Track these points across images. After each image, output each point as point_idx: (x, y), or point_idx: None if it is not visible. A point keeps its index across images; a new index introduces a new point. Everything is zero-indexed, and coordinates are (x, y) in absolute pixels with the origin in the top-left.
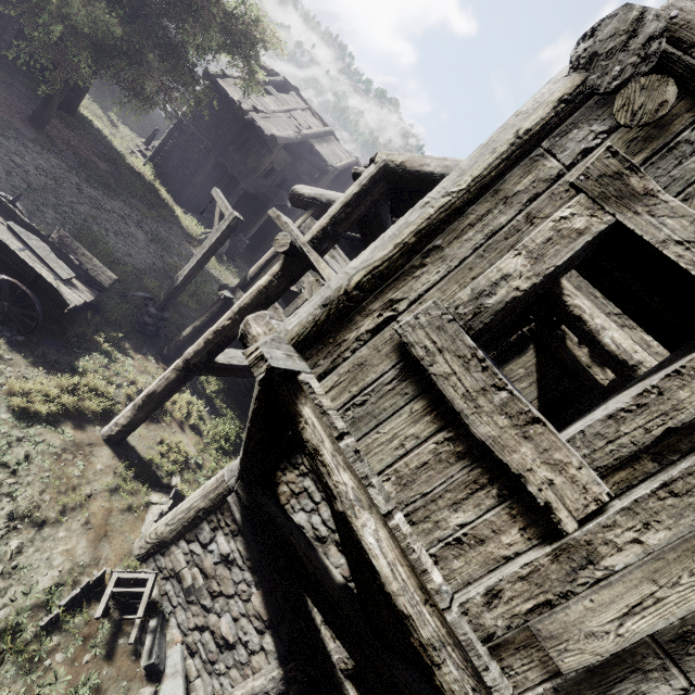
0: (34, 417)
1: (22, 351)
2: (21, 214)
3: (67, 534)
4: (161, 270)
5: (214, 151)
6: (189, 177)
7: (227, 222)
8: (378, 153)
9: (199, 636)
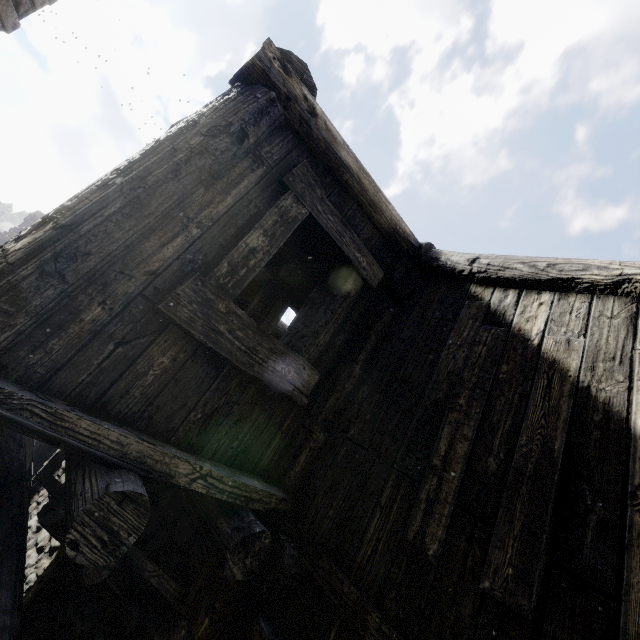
0: None
1: None
2: None
3: None
4: None
5: None
6: None
7: None
8: None
9: None
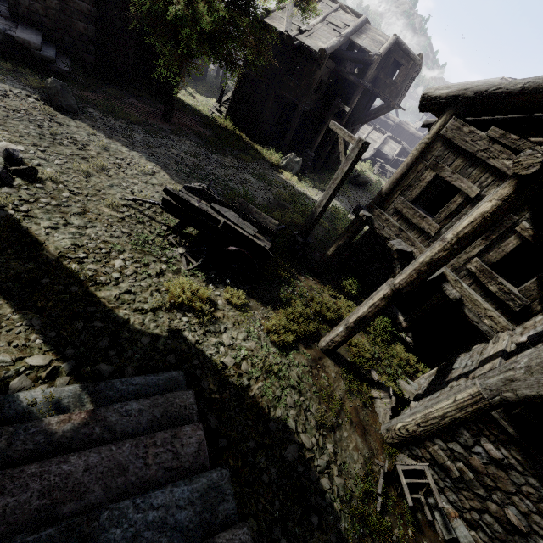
0: (285, 346)
1: (253, 296)
2: (214, 195)
3: (347, 433)
4: (275, 202)
5: (273, 86)
6: (258, 117)
7: (356, 149)
8: None
9: (478, 516)
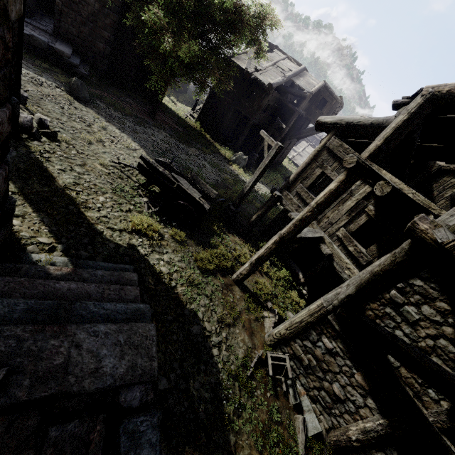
0: (207, 271)
1: (191, 238)
2: (175, 168)
3: (239, 331)
4: (221, 183)
5: (233, 104)
6: (220, 123)
7: (274, 150)
8: (423, 88)
9: (317, 393)
